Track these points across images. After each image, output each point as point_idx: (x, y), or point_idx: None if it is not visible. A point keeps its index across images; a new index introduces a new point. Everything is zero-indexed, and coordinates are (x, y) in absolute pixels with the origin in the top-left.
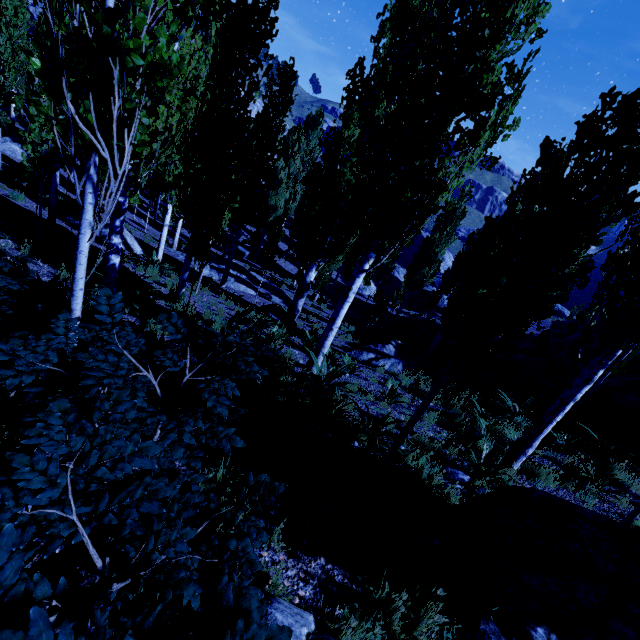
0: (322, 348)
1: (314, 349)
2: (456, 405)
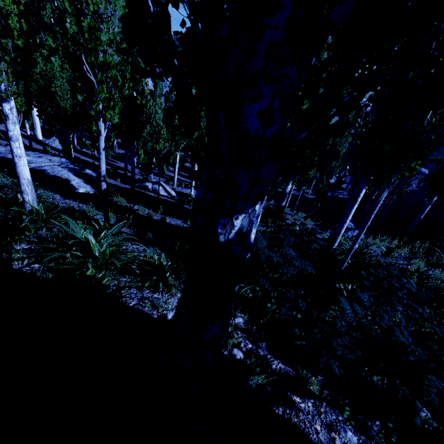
0: (339, 234)
1: (332, 235)
2: (417, 252)
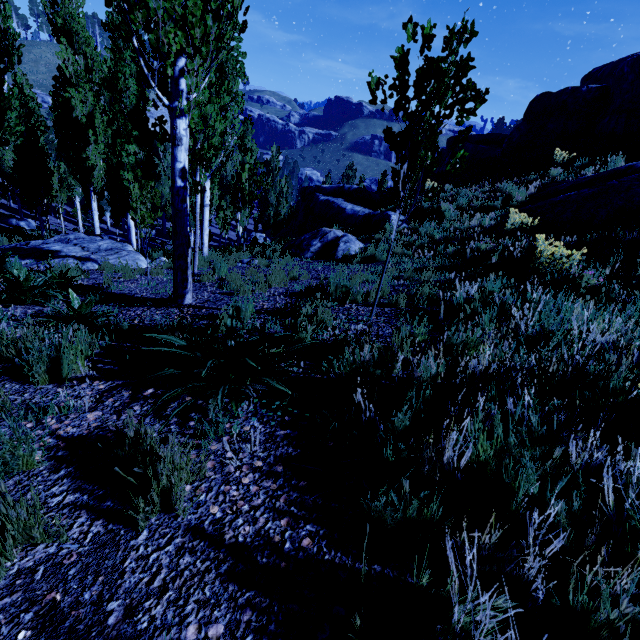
0: None
1: None
2: None
